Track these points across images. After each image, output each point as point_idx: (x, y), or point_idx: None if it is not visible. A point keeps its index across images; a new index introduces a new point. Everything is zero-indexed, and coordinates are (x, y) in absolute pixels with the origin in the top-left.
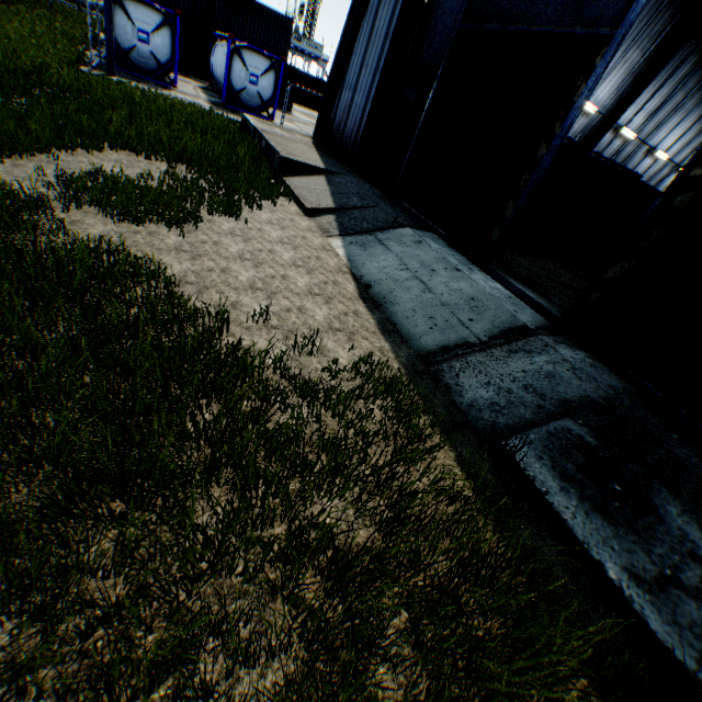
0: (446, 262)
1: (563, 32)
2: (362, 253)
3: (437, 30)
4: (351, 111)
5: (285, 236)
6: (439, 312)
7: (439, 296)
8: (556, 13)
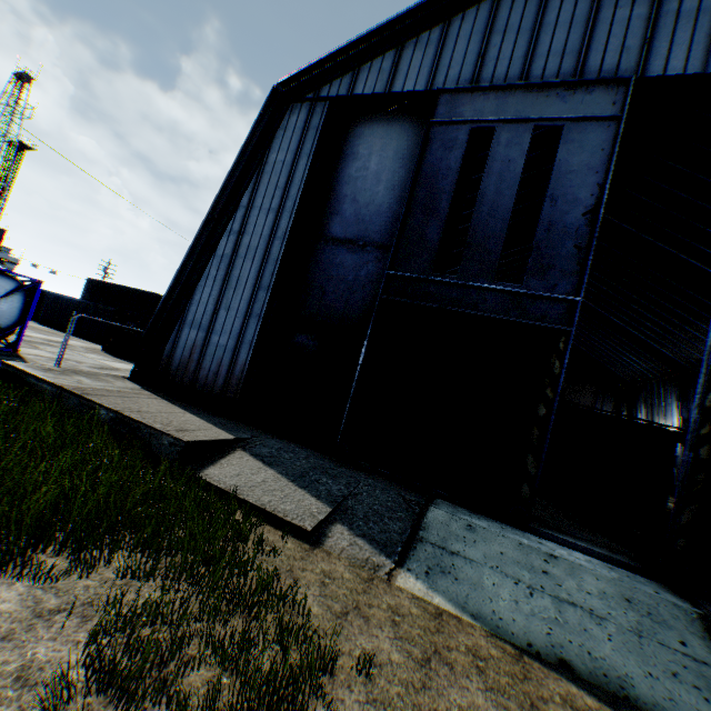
0: (531, 548)
1: (515, 320)
2: (465, 588)
3: (325, 289)
4: (208, 350)
5: (394, 635)
6: (657, 653)
7: (615, 620)
8: (498, 305)
